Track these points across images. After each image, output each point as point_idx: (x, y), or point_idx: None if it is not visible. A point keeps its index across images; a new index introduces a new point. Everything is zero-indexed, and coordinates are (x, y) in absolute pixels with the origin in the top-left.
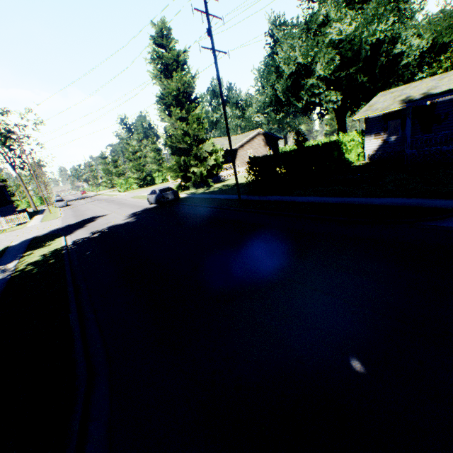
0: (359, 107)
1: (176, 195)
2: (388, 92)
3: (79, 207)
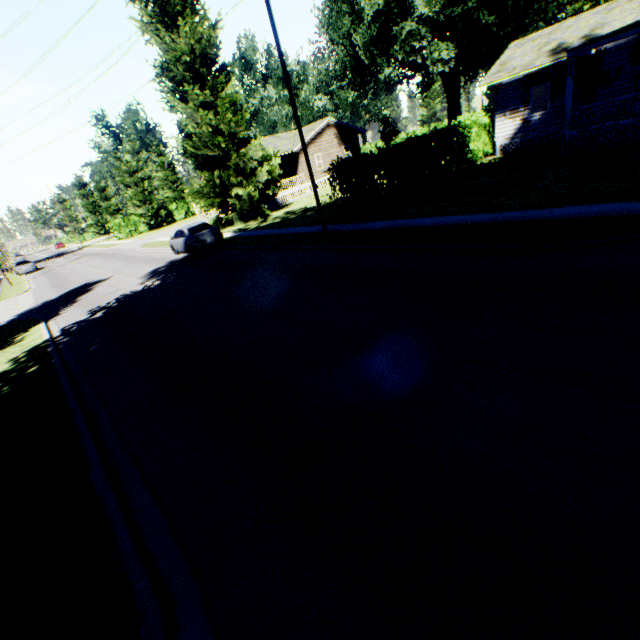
0: (477, 71)
1: (218, 236)
2: (528, 39)
3: (58, 271)
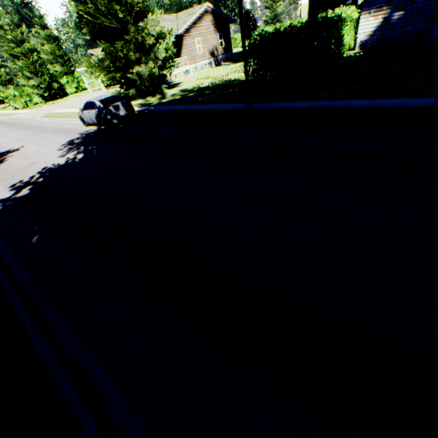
0: None
1: (130, 109)
2: None
3: None
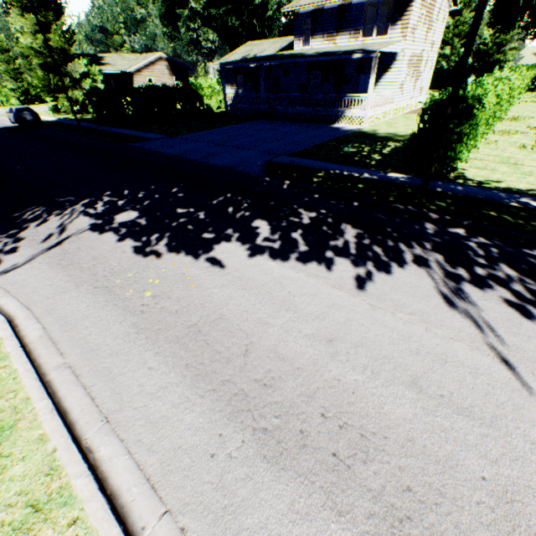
0: None
1: (37, 117)
2: (251, 44)
3: None
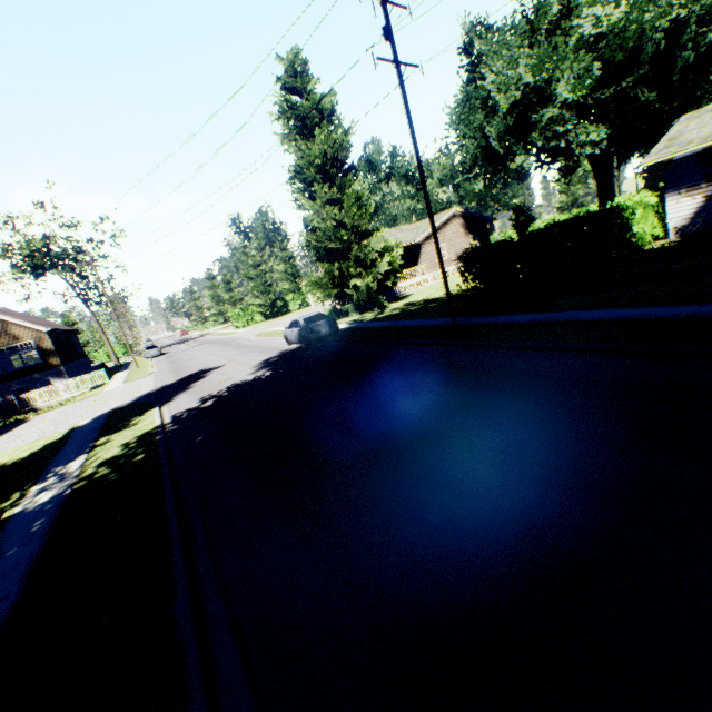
0: (633, 151)
1: (333, 326)
2: (703, 111)
3: (179, 356)
